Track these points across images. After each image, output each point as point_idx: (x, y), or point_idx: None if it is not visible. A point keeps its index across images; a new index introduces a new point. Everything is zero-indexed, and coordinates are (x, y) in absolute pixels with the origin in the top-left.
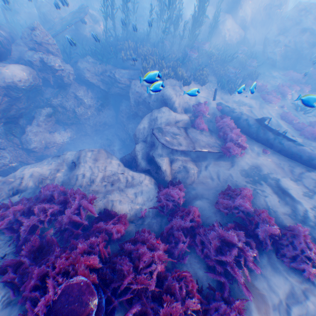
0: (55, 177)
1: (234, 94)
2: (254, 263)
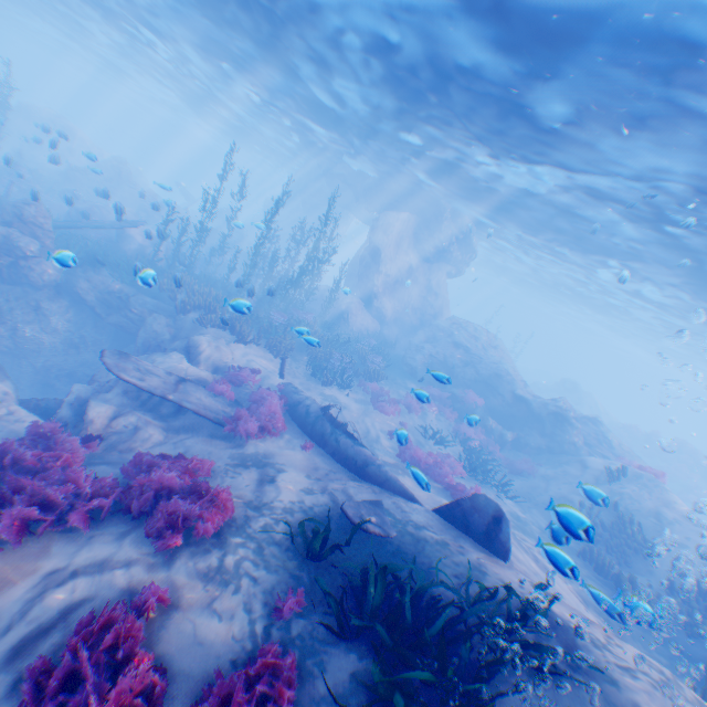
0: None
1: (331, 387)
2: (86, 517)
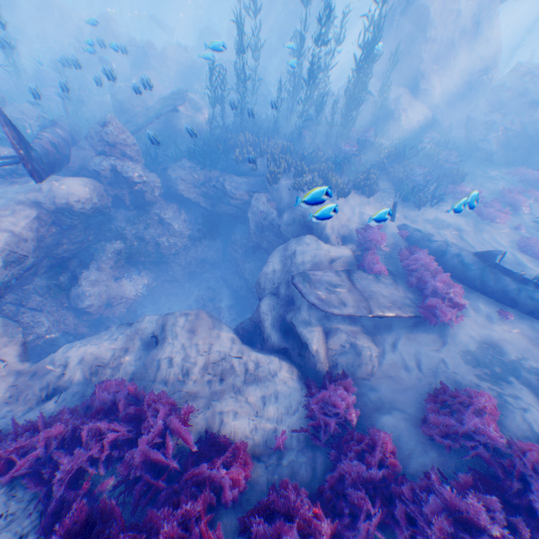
0: (121, 362)
1: (426, 209)
2: None
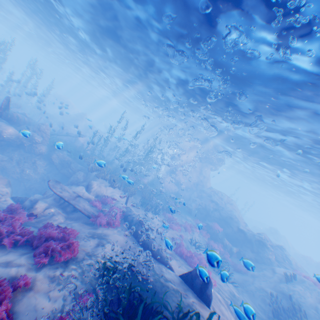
0: None
1: (149, 212)
2: (12, 243)
